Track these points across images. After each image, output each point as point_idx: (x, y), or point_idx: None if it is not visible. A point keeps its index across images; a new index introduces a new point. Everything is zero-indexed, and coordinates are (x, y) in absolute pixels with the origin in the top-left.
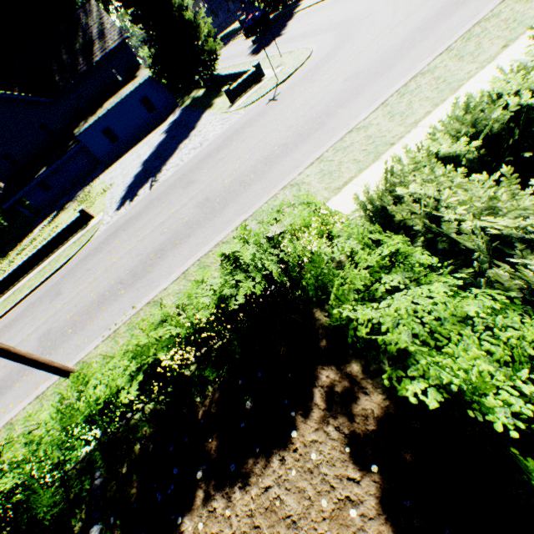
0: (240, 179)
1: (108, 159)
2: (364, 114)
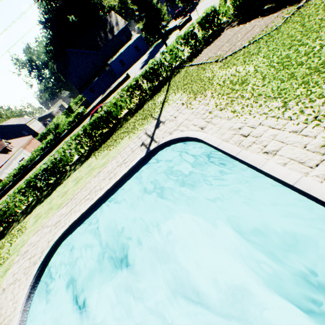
0: None
1: (120, 74)
2: None
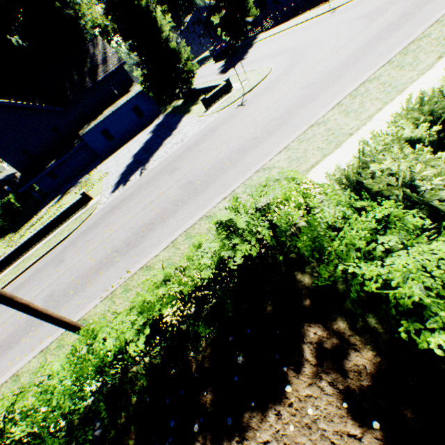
0: (218, 166)
1: (104, 154)
2: (321, 113)
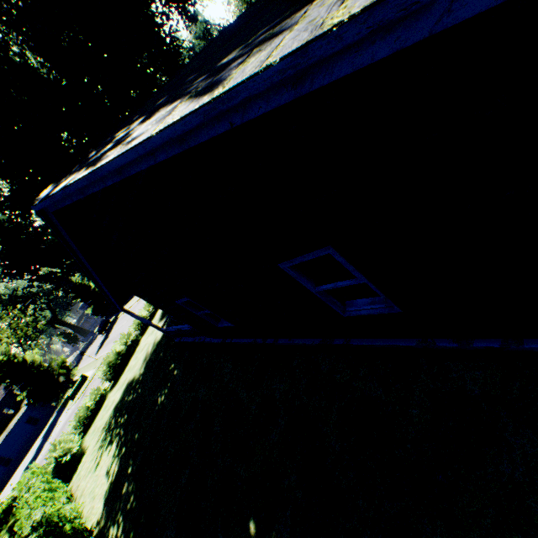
0: None
1: (3, 482)
2: None
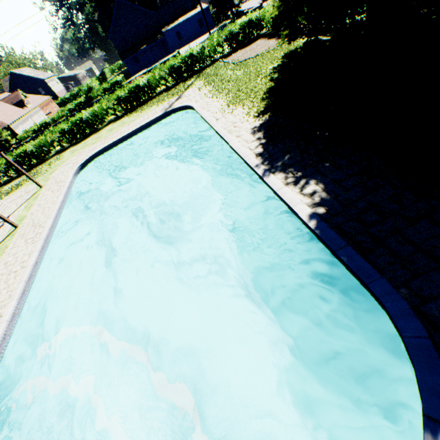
0: None
1: (174, 49)
2: None
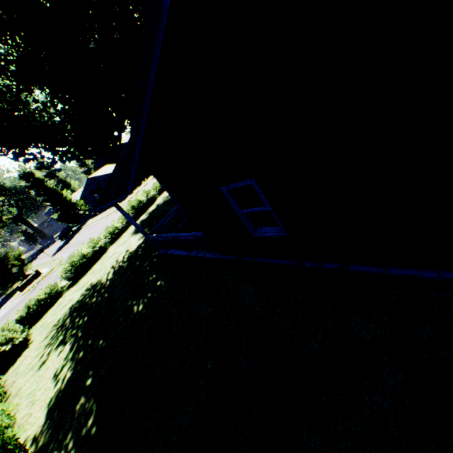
0: None
1: None
2: None
